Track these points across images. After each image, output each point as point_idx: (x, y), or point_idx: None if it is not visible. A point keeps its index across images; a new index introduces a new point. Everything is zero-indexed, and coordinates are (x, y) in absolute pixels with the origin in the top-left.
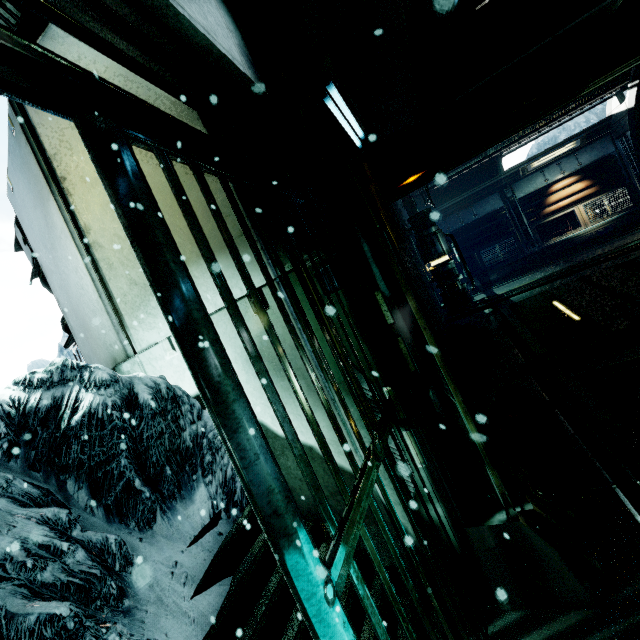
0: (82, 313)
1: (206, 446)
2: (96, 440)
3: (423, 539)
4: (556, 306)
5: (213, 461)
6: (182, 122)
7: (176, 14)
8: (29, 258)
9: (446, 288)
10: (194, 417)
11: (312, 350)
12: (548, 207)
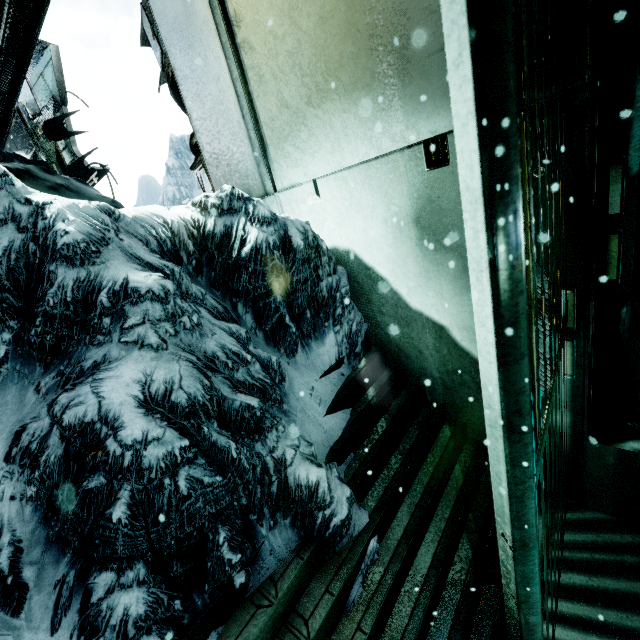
0: (218, 135)
1: (339, 300)
2: (260, 274)
3: None
4: None
5: (342, 314)
6: None
7: None
8: (157, 57)
9: None
10: (330, 270)
11: None
12: None
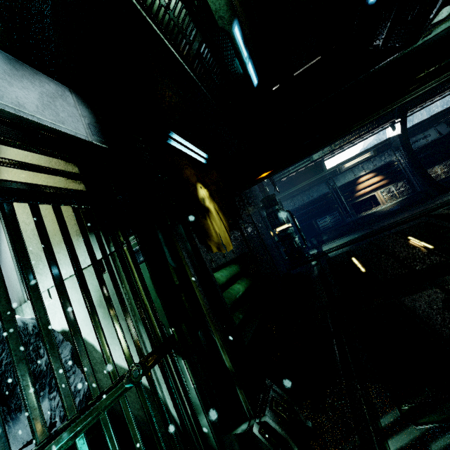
0: (7, 269)
1: None
2: None
3: (197, 444)
4: (353, 261)
5: None
6: (6, 180)
7: (27, 119)
8: None
9: (287, 246)
10: None
11: (129, 301)
12: (358, 192)
